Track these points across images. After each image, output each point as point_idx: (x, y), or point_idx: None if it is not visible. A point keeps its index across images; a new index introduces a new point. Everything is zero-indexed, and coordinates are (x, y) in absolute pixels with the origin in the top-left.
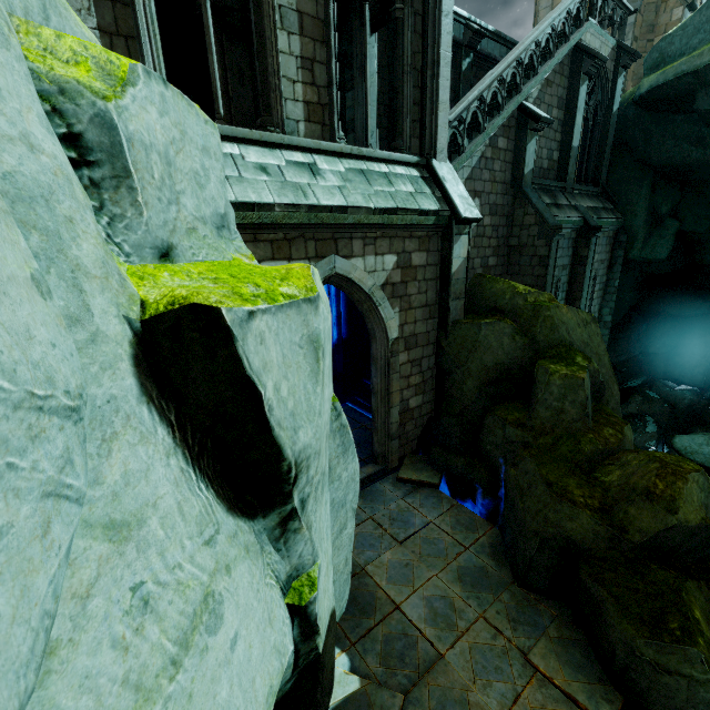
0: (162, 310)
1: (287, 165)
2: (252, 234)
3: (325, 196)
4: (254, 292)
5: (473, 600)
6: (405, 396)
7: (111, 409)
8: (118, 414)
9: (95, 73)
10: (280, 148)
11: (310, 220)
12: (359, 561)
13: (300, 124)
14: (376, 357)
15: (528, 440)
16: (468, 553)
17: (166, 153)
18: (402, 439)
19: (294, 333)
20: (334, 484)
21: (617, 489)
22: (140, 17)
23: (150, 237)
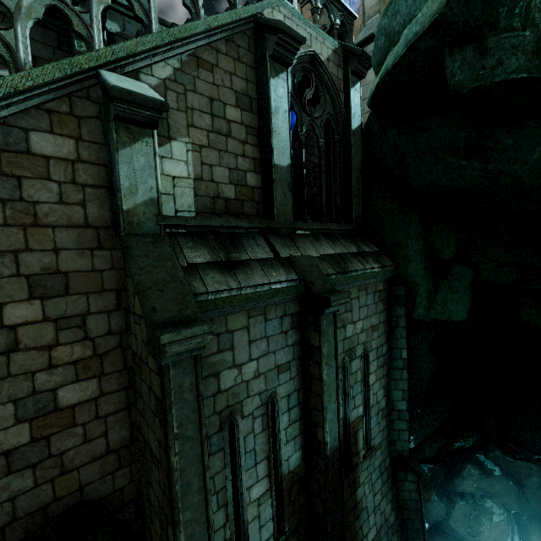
0: None
1: None
2: None
3: None
4: None
5: None
6: None
7: None
8: None
9: None
10: None
11: None
12: None
13: None
14: None
15: None
16: None
17: None
18: None
19: None
20: None
21: None
22: None
23: None
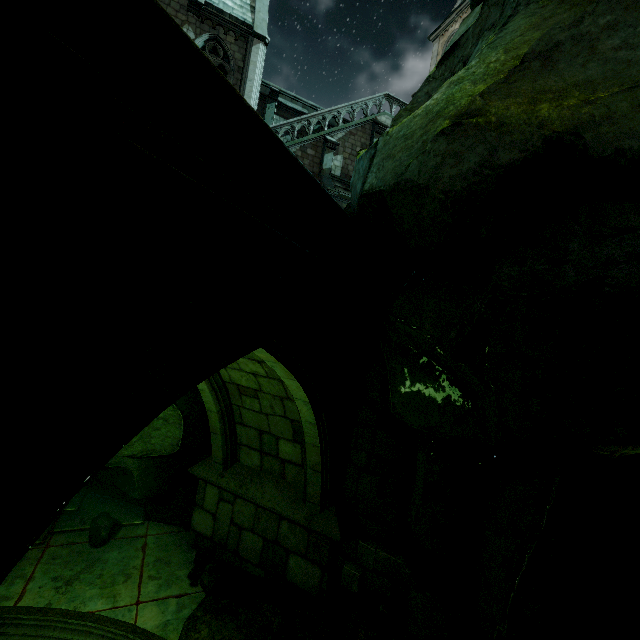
0: None
1: None
2: None
3: None
4: None
5: None
6: None
7: None
8: None
9: None
10: None
11: None
12: None
13: None
14: None
15: None
16: None
17: None
18: None
19: None
20: None
21: None
22: None
23: None
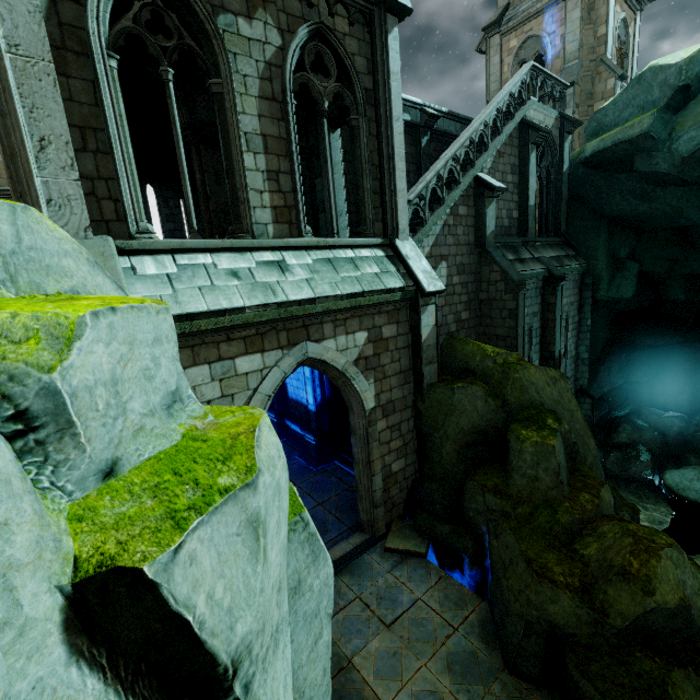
0: (91, 572)
1: (258, 266)
2: (225, 334)
3: (294, 291)
4: (190, 499)
5: (463, 694)
6: (387, 462)
7: (36, 694)
8: (43, 694)
9: (45, 342)
10: (250, 250)
11: (280, 315)
12: (346, 652)
13: (268, 226)
14: (355, 428)
15: (507, 510)
16: (457, 634)
17: (113, 375)
18: (387, 505)
19: (231, 525)
20: (305, 596)
21: (596, 565)
22: (119, 162)
23: (94, 465)
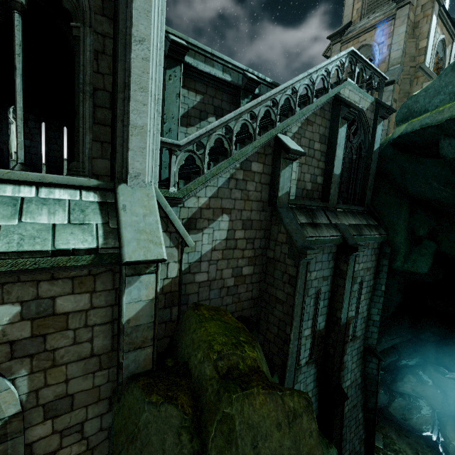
0: None
1: None
2: None
3: None
4: None
5: None
6: None
7: None
8: None
9: None
10: None
11: None
12: None
13: None
14: None
15: None
16: None
17: None
18: None
19: None
20: None
21: None
22: None
23: None
